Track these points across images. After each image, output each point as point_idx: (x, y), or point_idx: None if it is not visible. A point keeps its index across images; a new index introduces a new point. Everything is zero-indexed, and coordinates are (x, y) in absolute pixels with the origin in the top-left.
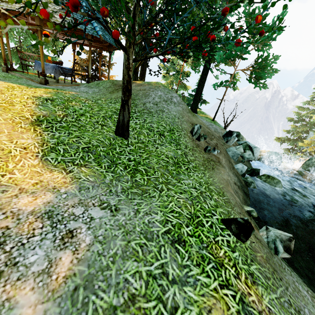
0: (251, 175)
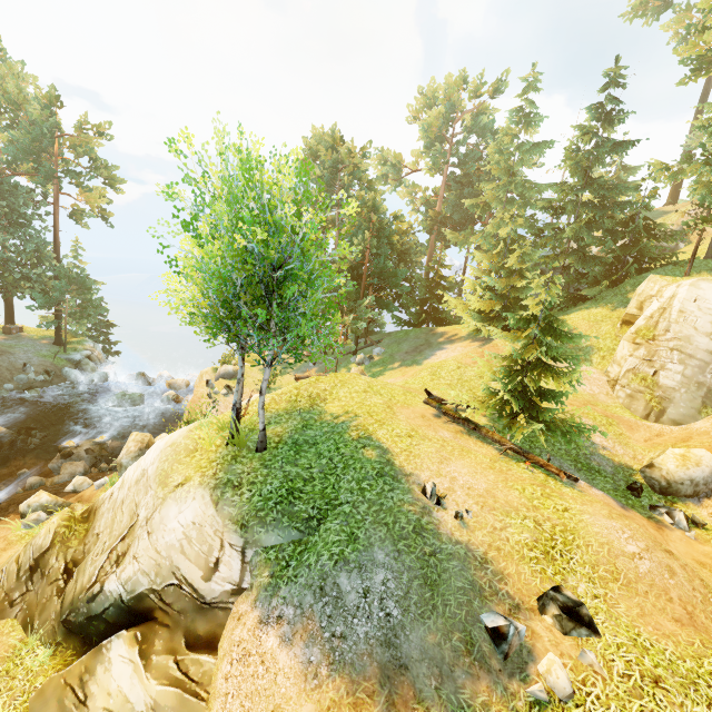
0: (24, 390)
